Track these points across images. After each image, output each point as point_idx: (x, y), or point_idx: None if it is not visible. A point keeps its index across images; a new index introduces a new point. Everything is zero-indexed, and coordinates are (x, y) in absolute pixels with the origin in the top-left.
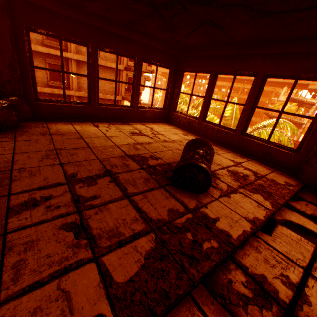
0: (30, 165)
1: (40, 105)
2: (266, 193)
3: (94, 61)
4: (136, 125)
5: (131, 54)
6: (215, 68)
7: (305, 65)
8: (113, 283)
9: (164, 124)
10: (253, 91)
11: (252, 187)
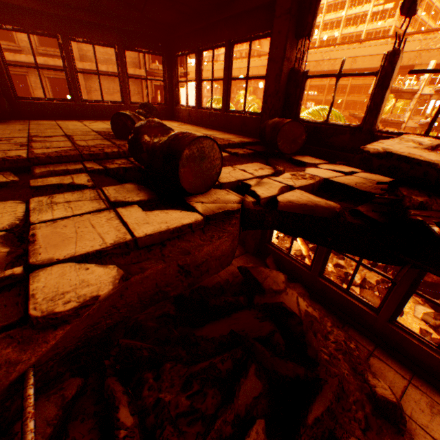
0: (4, 133)
1: (21, 104)
2: None
3: (68, 54)
4: None
5: (108, 42)
6: (197, 45)
7: (251, 24)
8: (34, 153)
9: (166, 121)
10: (225, 62)
11: None
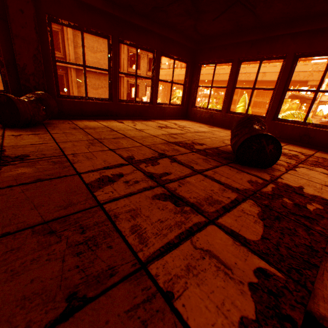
0: (80, 151)
1: (62, 102)
2: (326, 167)
3: (115, 54)
4: (158, 121)
5: (150, 47)
6: (238, 55)
7: None
8: (248, 241)
9: (184, 120)
10: (283, 73)
11: (309, 163)
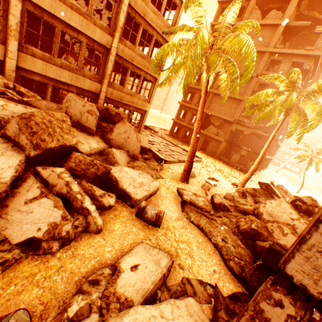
0: None
1: None
2: None
3: None
4: None
5: None
6: None
7: None
8: None
9: None
10: None
11: None
